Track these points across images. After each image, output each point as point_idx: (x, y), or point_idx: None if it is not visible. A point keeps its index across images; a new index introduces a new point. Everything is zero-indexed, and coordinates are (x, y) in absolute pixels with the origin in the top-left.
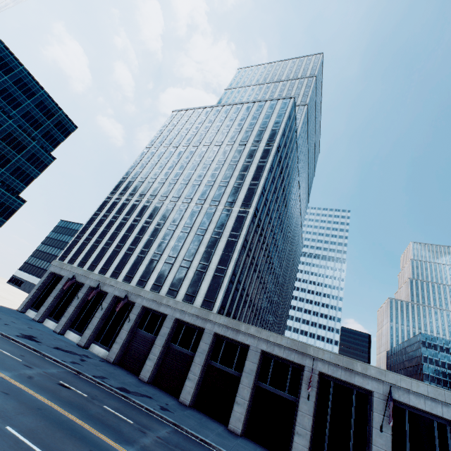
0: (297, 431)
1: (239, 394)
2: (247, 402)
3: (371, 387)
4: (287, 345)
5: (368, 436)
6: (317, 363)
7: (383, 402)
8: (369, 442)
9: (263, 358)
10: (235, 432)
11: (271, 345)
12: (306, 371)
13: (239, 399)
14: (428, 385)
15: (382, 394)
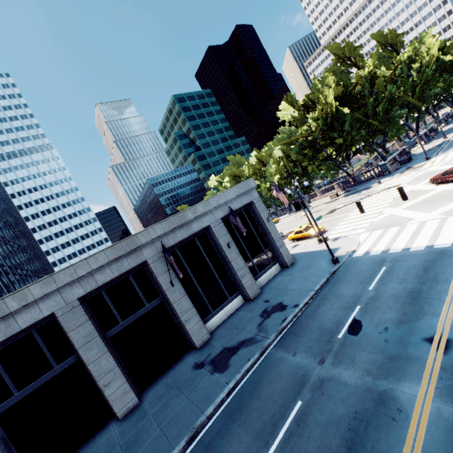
0: (185, 321)
1: (99, 375)
2: (118, 367)
3: (207, 222)
4: (110, 260)
5: (223, 260)
6: (156, 245)
7: (219, 226)
8: (226, 263)
9: (89, 304)
10: (132, 408)
11: (88, 280)
12: (152, 264)
13: (104, 380)
14: (233, 188)
15: (215, 221)
